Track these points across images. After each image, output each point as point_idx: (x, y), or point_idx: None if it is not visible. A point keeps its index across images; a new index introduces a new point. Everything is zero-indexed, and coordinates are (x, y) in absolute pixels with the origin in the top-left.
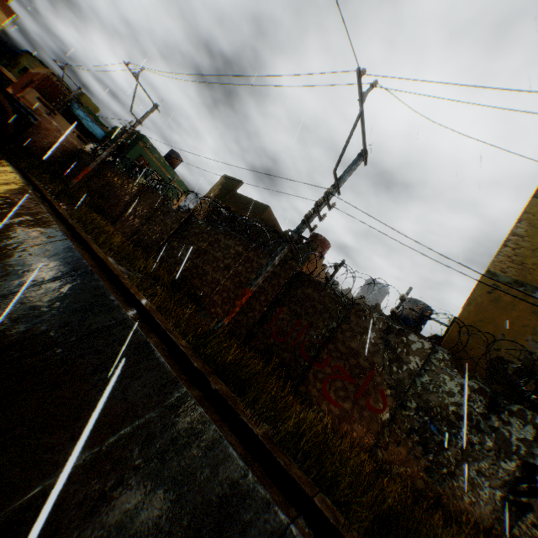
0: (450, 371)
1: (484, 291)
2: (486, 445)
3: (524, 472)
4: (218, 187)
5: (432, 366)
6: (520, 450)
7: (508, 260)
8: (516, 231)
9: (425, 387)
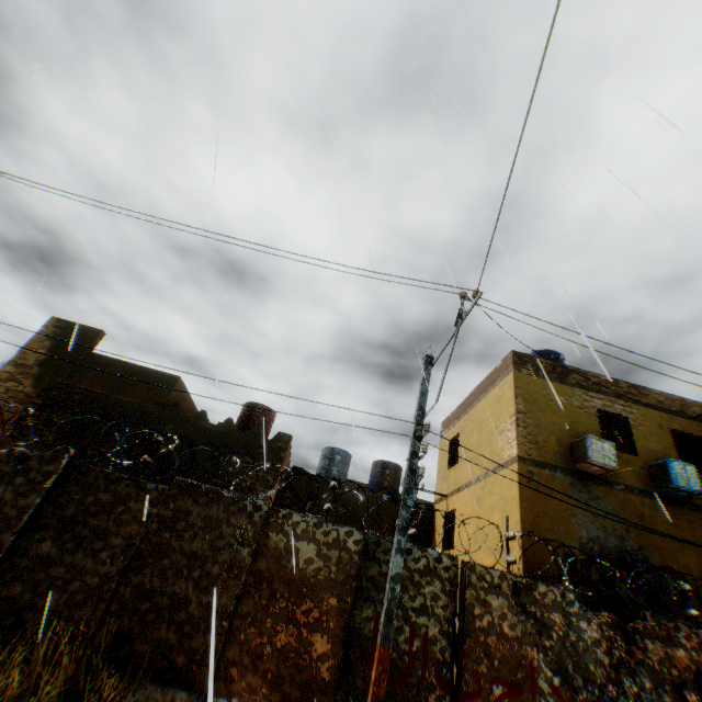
0: (582, 611)
1: (526, 480)
2: (646, 686)
3: (672, 692)
4: (47, 345)
5: (569, 613)
6: (663, 671)
7: (527, 440)
8: (519, 408)
9: (576, 646)
